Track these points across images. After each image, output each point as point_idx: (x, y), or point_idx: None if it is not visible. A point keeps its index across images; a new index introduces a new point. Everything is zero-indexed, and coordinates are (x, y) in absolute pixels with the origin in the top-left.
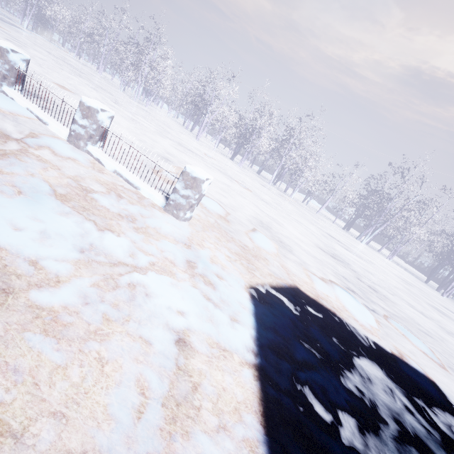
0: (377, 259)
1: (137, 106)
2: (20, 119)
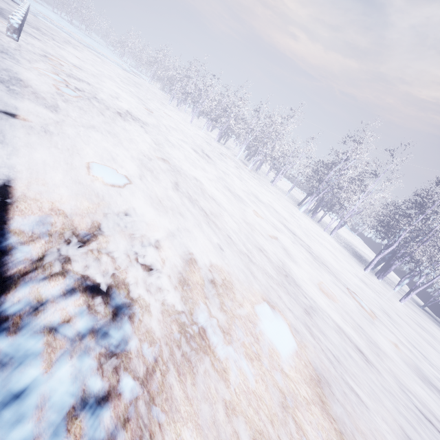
0: (269, 199)
1: (160, 101)
2: (2, 24)
